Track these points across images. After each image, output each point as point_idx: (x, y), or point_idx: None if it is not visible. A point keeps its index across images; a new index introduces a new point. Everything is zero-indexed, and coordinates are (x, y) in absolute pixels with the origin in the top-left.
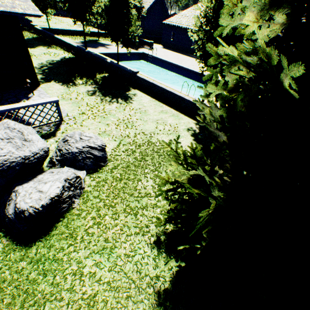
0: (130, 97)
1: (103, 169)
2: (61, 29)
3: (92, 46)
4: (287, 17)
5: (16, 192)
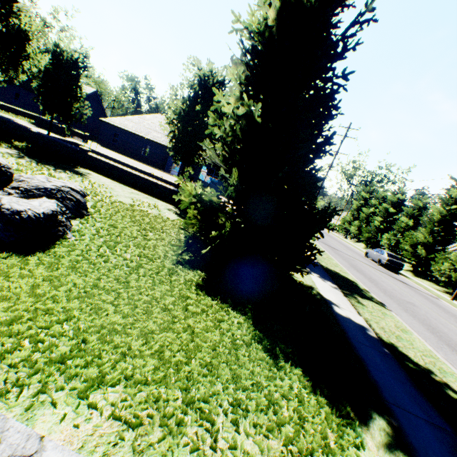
0: (83, 173)
1: (87, 218)
2: None
3: None
4: None
5: None
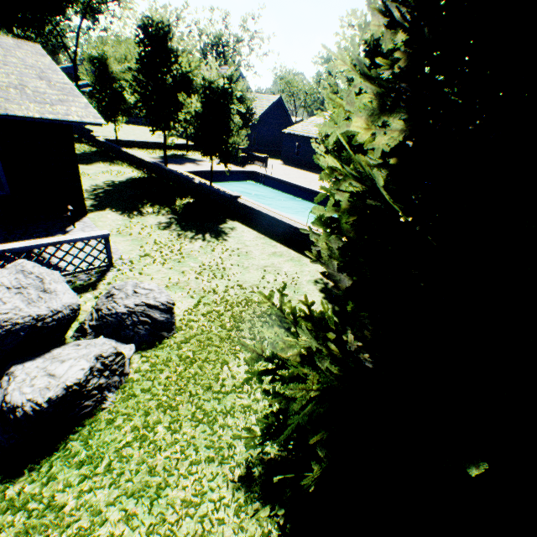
0: (224, 232)
1: (165, 343)
2: (134, 140)
3: (176, 162)
4: (405, 122)
5: (11, 375)
